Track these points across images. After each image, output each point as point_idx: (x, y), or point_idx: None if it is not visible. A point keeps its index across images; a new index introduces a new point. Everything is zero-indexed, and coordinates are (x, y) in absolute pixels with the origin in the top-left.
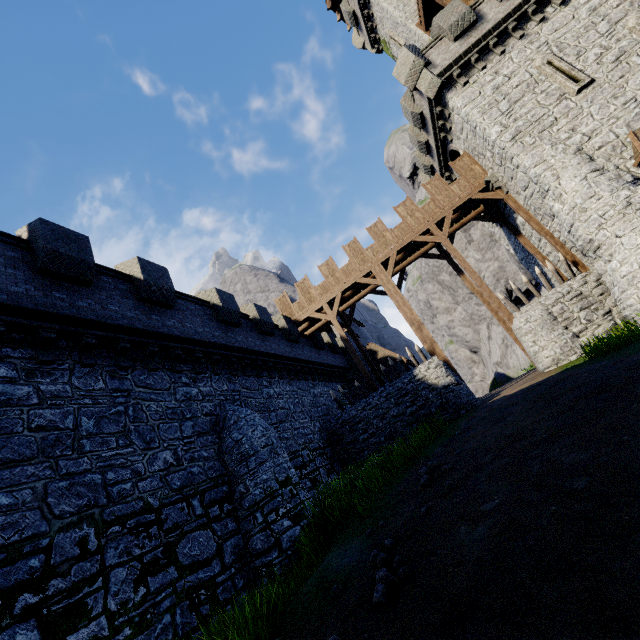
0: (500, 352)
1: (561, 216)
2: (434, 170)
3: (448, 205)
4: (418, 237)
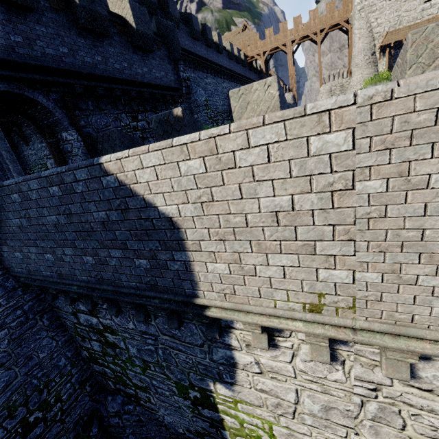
0: None
1: (352, 55)
2: None
3: (329, 22)
4: (311, 34)
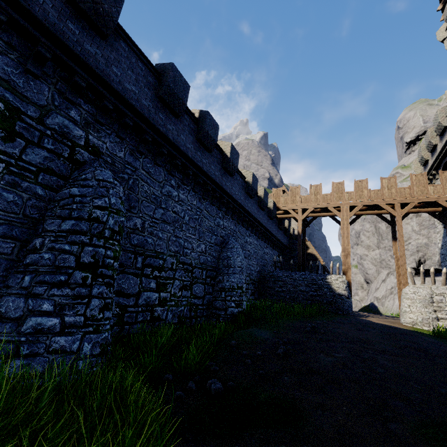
0: (384, 293)
1: None
2: (427, 163)
3: (418, 197)
4: (383, 204)
